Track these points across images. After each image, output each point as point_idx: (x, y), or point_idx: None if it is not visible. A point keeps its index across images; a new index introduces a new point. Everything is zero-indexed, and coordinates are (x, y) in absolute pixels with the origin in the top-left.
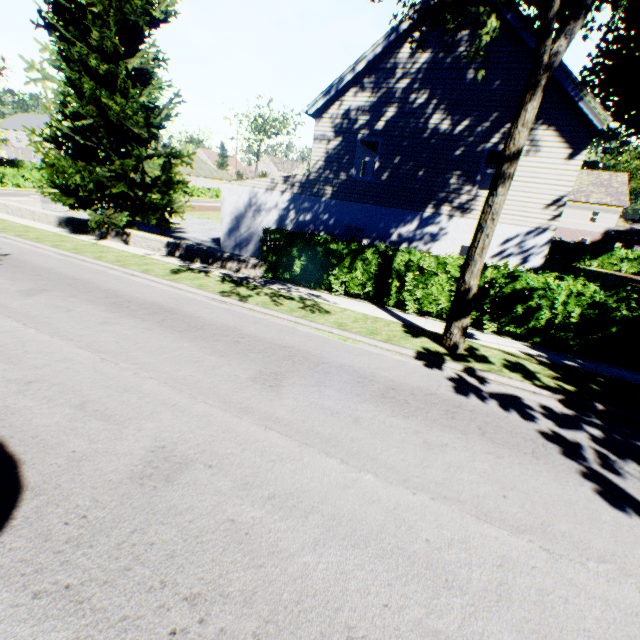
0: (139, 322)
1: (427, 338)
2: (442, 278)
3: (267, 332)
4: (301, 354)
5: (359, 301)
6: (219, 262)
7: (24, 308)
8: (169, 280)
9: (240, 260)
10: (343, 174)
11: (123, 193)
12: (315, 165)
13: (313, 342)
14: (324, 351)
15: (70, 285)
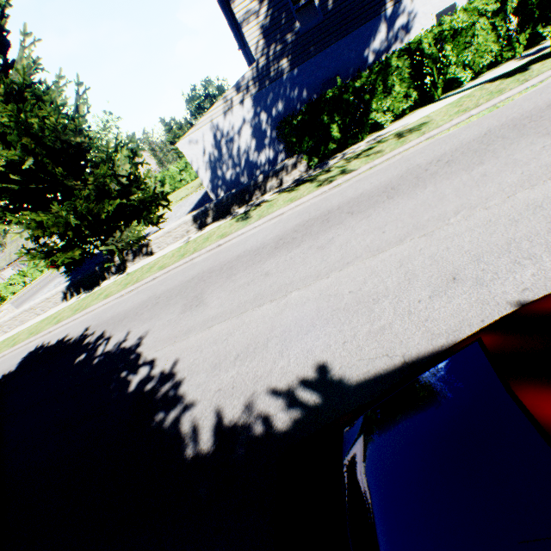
0: (340, 226)
1: (534, 64)
2: (482, 23)
3: (437, 150)
4: (513, 122)
5: (410, 115)
6: (256, 192)
7: (228, 305)
8: (258, 220)
9: (276, 172)
10: (289, 36)
11: (104, 218)
12: (257, 49)
13: (486, 122)
14: (515, 112)
15: (202, 281)
